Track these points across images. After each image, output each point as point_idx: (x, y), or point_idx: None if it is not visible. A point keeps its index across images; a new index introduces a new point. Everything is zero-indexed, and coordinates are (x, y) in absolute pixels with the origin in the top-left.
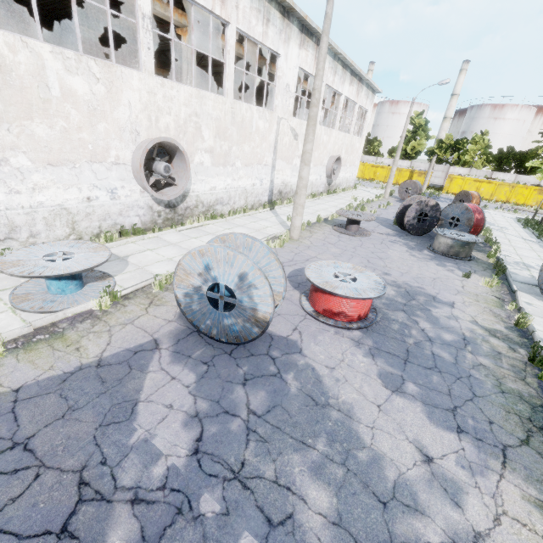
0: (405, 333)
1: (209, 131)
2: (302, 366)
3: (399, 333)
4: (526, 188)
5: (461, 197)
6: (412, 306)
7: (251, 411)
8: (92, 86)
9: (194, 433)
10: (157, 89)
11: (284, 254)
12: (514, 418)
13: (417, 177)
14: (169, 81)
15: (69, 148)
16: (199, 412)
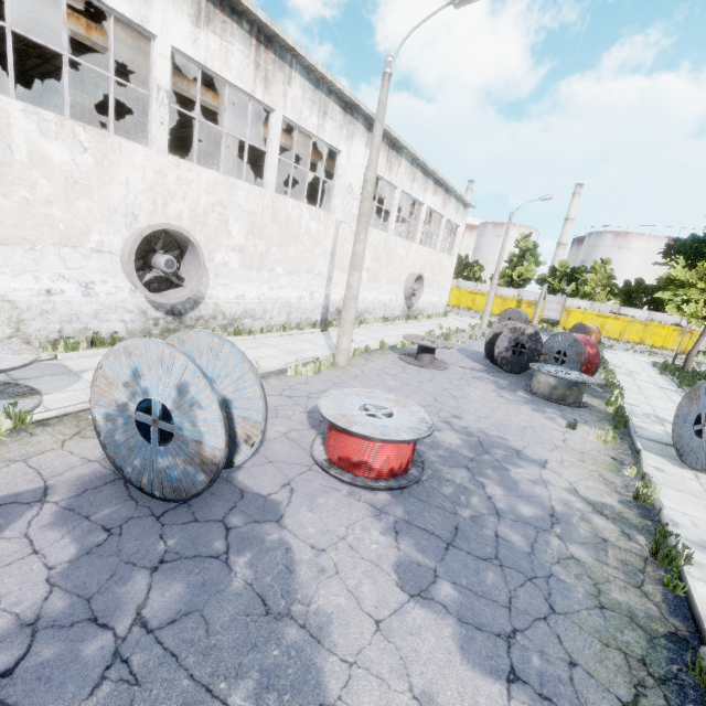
0: (460, 500)
1: (240, 226)
2: (271, 543)
3: (450, 499)
4: (663, 328)
5: (577, 331)
6: (482, 462)
7: (140, 620)
8: (75, 156)
9: (6, 659)
10: (169, 169)
11: (317, 383)
12: (616, 658)
13: (526, 308)
14: (187, 163)
15: (30, 225)
16: (42, 617)
